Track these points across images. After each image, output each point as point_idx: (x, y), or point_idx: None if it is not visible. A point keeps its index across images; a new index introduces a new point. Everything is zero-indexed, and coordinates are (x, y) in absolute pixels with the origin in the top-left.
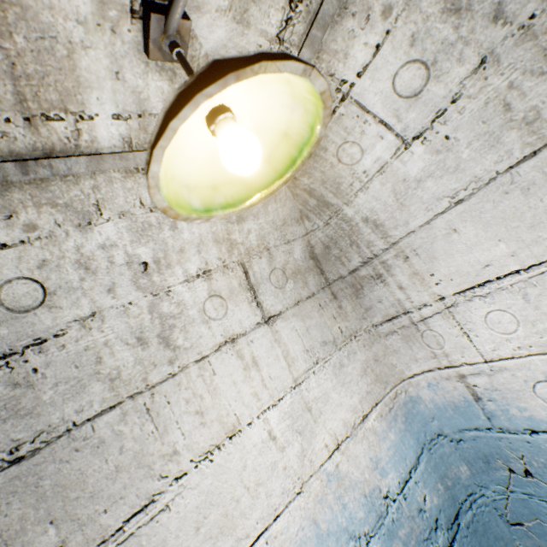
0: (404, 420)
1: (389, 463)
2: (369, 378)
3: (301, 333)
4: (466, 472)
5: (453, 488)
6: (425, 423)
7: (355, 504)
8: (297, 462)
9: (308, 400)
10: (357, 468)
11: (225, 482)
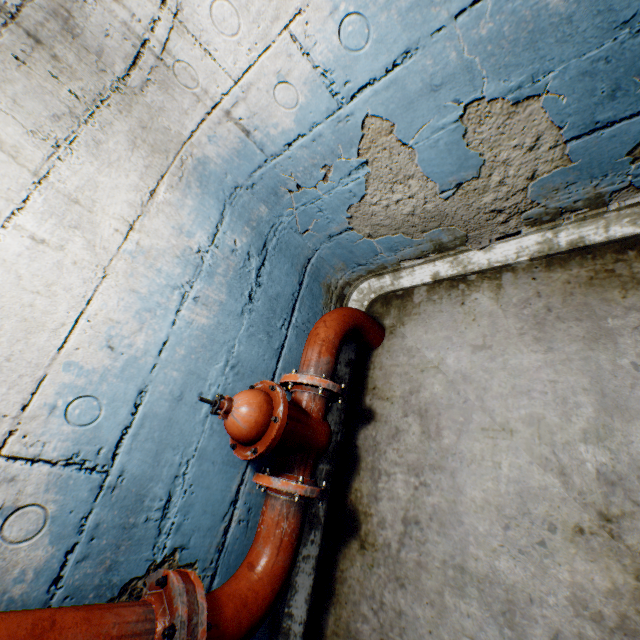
0: (200, 185)
1: (194, 226)
2: (144, 151)
3: (7, 109)
4: (266, 211)
5: (259, 227)
6: (221, 182)
7: (171, 266)
8: (88, 255)
9: (69, 193)
10: (162, 240)
11: (2, 298)
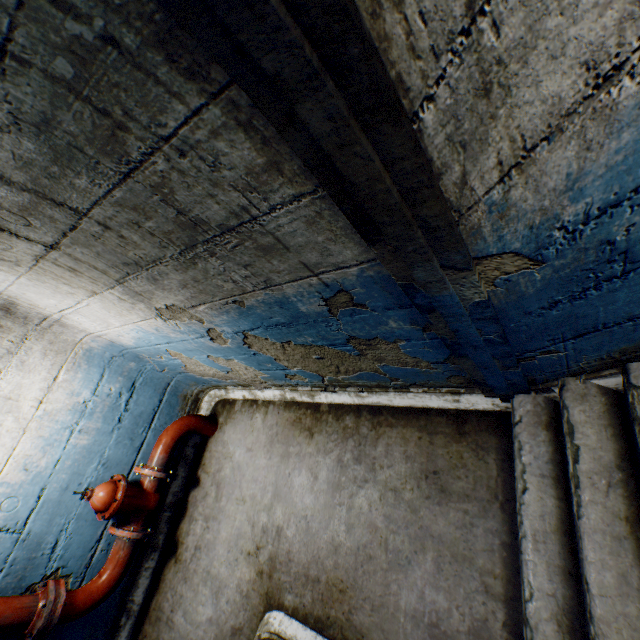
0: (88, 362)
1: (83, 388)
2: (52, 356)
3: None
4: (135, 364)
5: (130, 374)
6: (103, 357)
7: (66, 416)
8: (16, 424)
9: (6, 395)
10: (61, 403)
11: None
